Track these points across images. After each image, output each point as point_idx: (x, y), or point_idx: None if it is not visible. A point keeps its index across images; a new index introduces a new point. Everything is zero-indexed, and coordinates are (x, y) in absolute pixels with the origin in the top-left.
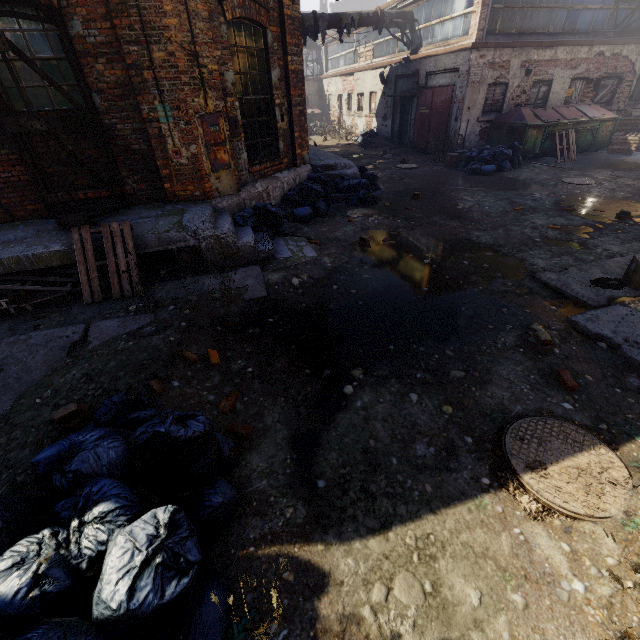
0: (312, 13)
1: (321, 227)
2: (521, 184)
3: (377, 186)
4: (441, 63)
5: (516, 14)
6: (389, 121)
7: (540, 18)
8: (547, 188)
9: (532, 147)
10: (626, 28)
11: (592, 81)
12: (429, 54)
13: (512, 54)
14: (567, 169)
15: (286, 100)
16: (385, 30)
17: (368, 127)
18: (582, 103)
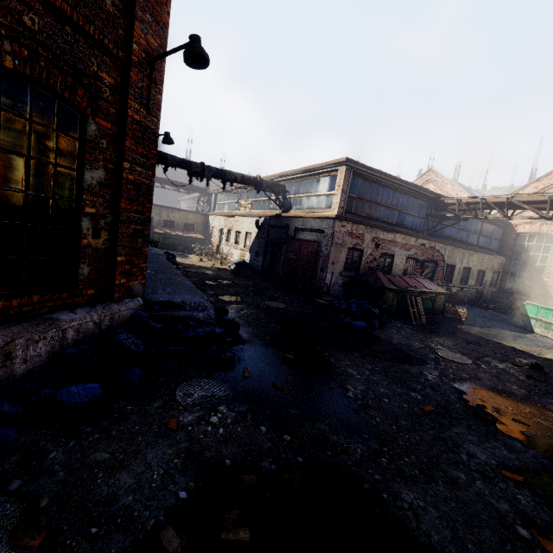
0: (200, 163)
1: (99, 444)
2: (398, 351)
3: (238, 336)
4: (308, 223)
5: (365, 204)
6: (261, 257)
7: (381, 211)
8: (430, 363)
9: (390, 306)
10: (434, 232)
11: (419, 261)
12: (298, 215)
13: (365, 230)
14: (427, 334)
15: (111, 212)
16: (262, 193)
17: (242, 258)
18: (418, 276)
